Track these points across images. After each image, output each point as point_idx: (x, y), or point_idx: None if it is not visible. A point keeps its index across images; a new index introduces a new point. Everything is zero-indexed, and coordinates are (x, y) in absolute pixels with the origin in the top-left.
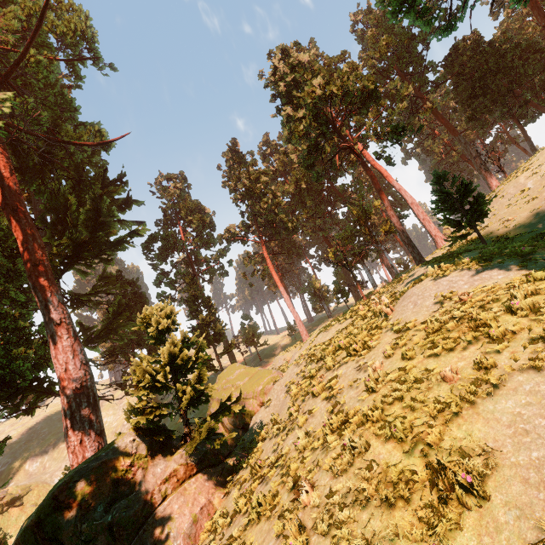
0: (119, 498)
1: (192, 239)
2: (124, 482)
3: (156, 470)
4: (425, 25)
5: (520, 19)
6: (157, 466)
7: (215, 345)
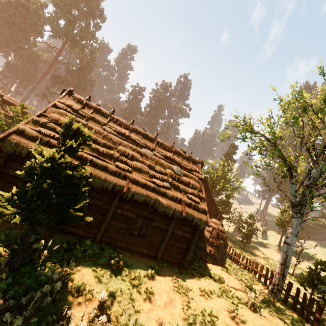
0: (321, 230)
1: None
2: (322, 228)
3: (324, 230)
4: None
5: None
6: (324, 230)
7: None
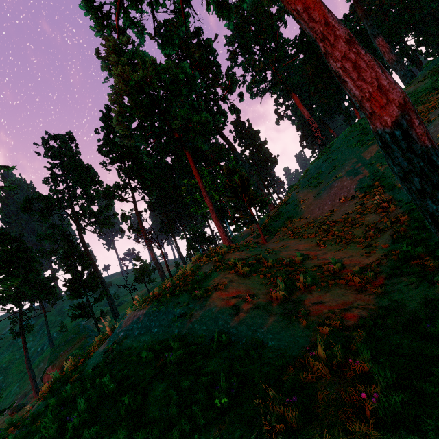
0: None
1: (76, 196)
2: None
3: None
4: (140, 39)
5: (365, 3)
6: None
7: (88, 295)
